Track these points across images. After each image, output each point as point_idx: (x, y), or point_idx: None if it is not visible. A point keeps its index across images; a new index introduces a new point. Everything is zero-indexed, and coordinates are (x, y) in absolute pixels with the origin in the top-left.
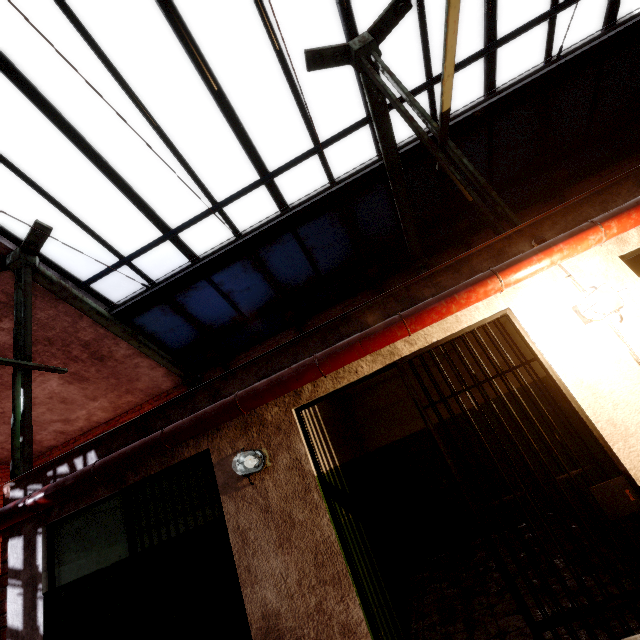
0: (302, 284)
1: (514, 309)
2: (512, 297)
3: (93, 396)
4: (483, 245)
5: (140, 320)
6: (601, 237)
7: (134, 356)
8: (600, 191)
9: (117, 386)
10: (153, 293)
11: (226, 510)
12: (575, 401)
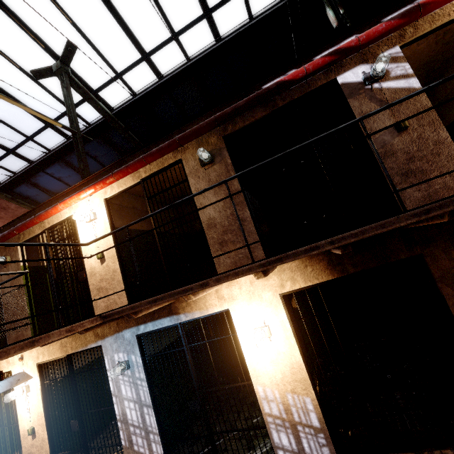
0: None
1: (75, 214)
2: (76, 210)
3: None
4: (72, 188)
5: (17, 190)
6: (86, 194)
7: (21, 207)
8: (107, 171)
9: None
10: (13, 180)
11: None
12: (81, 247)
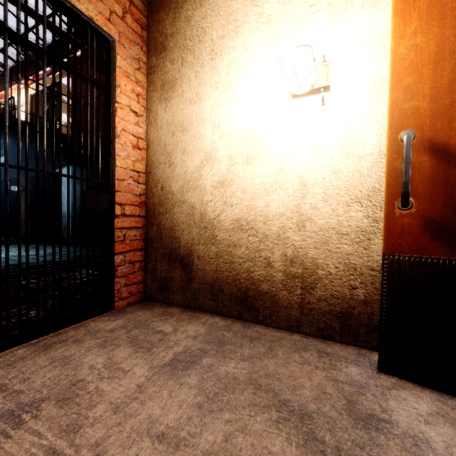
0: None
1: None
2: None
3: None
4: None
5: None
6: None
7: None
8: None
9: None
10: None
11: None
12: None
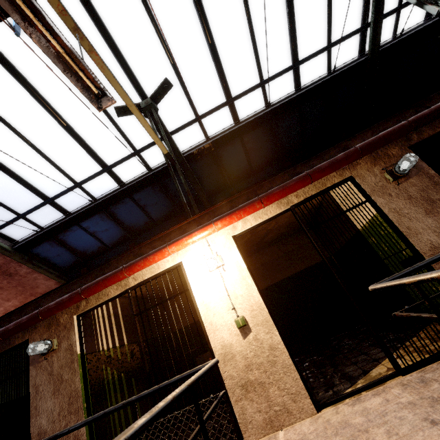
0: (142, 226)
1: (184, 262)
2: (184, 255)
3: (7, 298)
4: (177, 226)
5: (36, 250)
6: (214, 229)
7: (33, 272)
8: (231, 200)
9: (23, 291)
10: (40, 235)
11: (31, 374)
12: (199, 312)
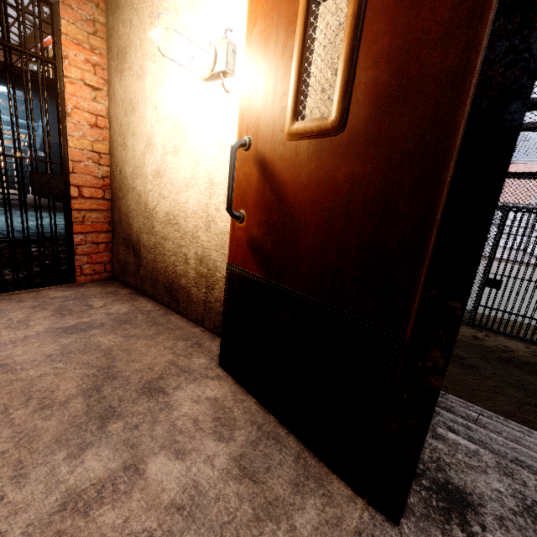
0: None
1: None
2: None
3: None
4: None
5: None
6: None
7: None
8: None
9: None
10: None
11: None
12: None
